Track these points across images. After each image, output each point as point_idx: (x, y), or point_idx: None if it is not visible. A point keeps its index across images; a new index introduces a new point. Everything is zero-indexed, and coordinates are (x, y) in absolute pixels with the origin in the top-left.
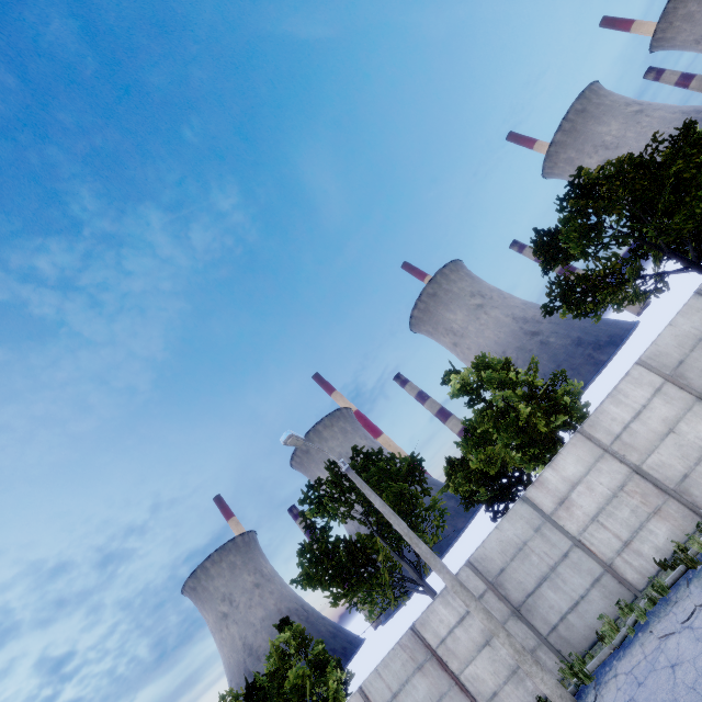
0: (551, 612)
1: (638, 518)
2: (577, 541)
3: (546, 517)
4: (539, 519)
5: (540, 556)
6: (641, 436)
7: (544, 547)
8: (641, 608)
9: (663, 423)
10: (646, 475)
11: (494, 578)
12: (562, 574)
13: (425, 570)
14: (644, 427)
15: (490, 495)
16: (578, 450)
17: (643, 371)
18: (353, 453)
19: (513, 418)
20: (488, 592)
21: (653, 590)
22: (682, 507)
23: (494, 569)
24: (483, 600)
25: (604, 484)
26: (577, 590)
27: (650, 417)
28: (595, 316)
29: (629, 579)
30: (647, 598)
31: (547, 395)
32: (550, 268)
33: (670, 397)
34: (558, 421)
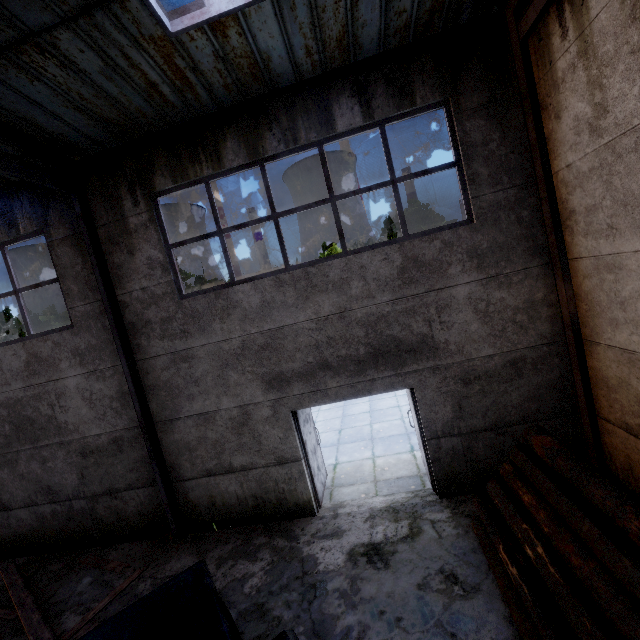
0: None
1: None
2: None
3: None
4: None
5: None
6: None
7: None
8: None
9: None
10: None
11: None
12: None
13: None
14: None
15: None
16: None
17: None
18: (5, 310)
19: None
20: None
21: None
22: None
23: None
24: None
25: None
26: None
27: None
28: None
29: None
30: None
31: None
32: None
33: None
34: None
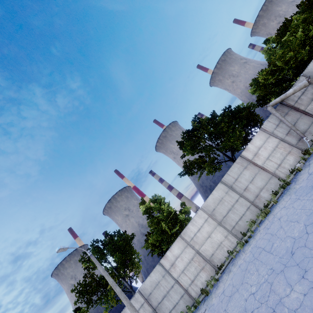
0: (166, 310)
1: (197, 271)
2: (176, 281)
3: (166, 271)
4: (164, 272)
5: (164, 287)
6: (199, 238)
7: (165, 283)
8: (191, 310)
9: (207, 233)
10: (200, 254)
11: (147, 297)
12: (171, 294)
13: (136, 282)
14: (201, 235)
15: (159, 251)
16: (179, 243)
17: (202, 212)
18: (105, 234)
19: (160, 227)
20: (145, 303)
21: (195, 303)
22: (211, 266)
23: (147, 293)
24: (143, 306)
25: (187, 257)
26: (175, 300)
27: (203, 231)
28: (199, 177)
29: (192, 295)
30: (194, 306)
31: (175, 215)
32: (184, 155)
33: (210, 223)
34: (176, 229)
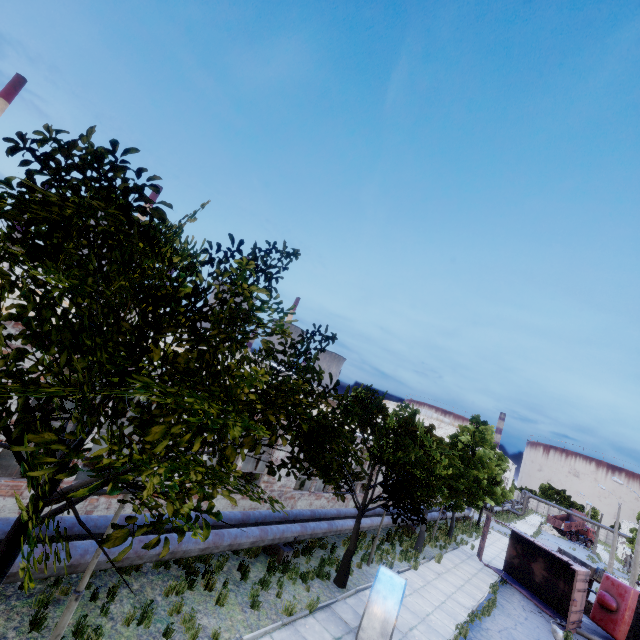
0: None
1: None
2: None
3: None
4: None
5: None
6: None
7: None
8: None
9: None
10: None
11: None
12: None
13: None
14: None
15: None
16: None
17: None
18: None
19: None
20: None
21: None
22: None
23: None
24: None
25: None
26: None
27: None
28: None
29: None
30: None
31: None
32: None
33: None
34: None
